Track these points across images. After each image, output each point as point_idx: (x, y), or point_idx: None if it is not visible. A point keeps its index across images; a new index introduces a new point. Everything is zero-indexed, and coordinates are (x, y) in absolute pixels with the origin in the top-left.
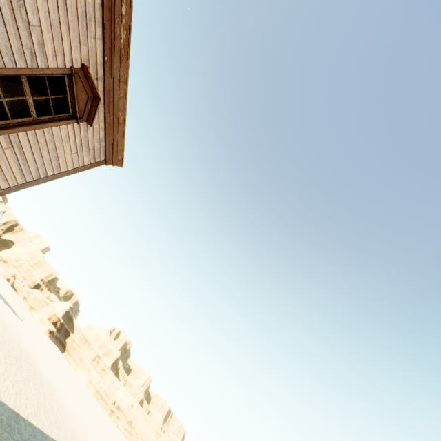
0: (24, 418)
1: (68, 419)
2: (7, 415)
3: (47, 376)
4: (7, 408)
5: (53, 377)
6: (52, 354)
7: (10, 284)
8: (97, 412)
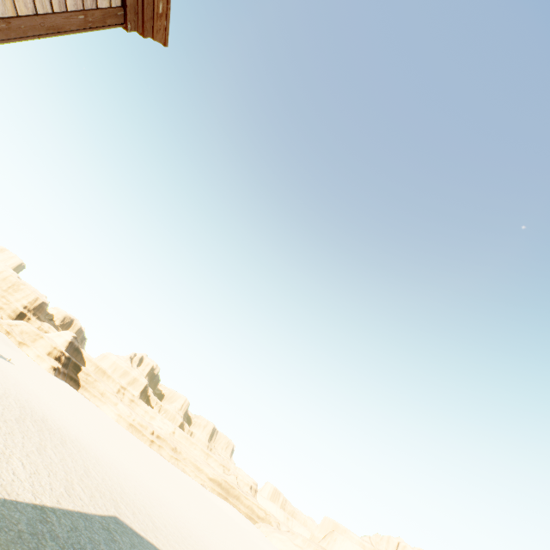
0: (53, 508)
1: (109, 475)
2: (25, 518)
3: (68, 428)
4: (23, 508)
5: (75, 427)
6: (65, 396)
7: None
8: (137, 448)
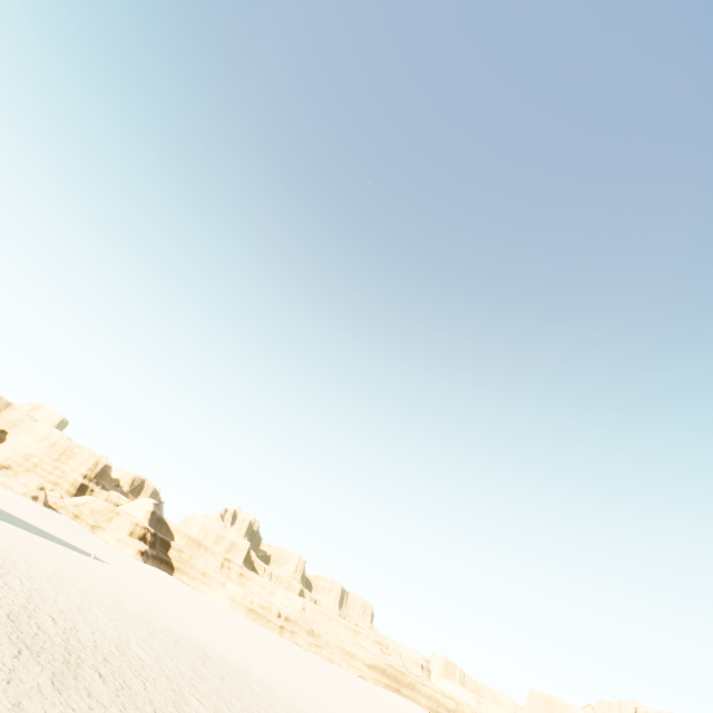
0: None
1: None
2: None
3: (226, 653)
4: None
5: (226, 646)
6: (174, 591)
7: (42, 504)
8: (278, 646)
